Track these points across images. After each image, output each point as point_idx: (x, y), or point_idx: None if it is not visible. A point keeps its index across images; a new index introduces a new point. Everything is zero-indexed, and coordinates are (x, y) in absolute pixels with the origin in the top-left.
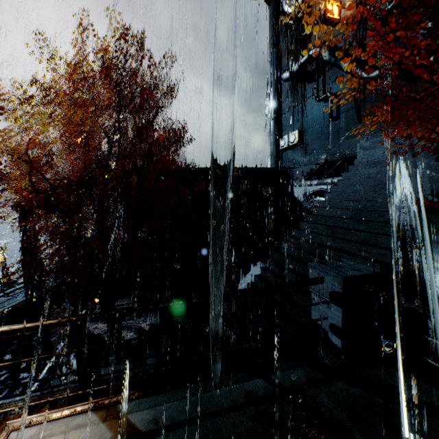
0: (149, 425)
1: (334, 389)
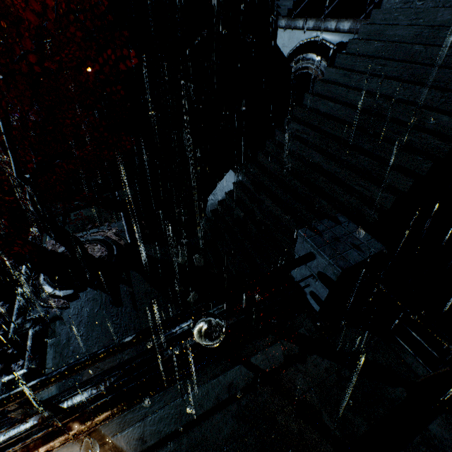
0: (137, 447)
1: (309, 367)
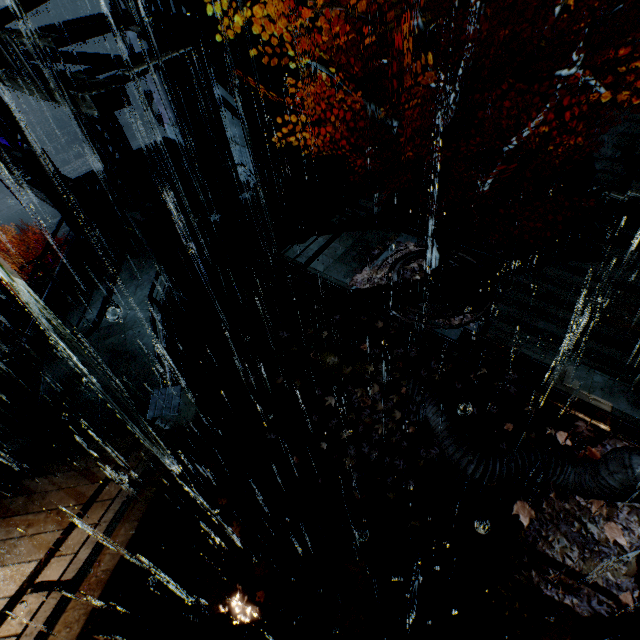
0: None
1: None
